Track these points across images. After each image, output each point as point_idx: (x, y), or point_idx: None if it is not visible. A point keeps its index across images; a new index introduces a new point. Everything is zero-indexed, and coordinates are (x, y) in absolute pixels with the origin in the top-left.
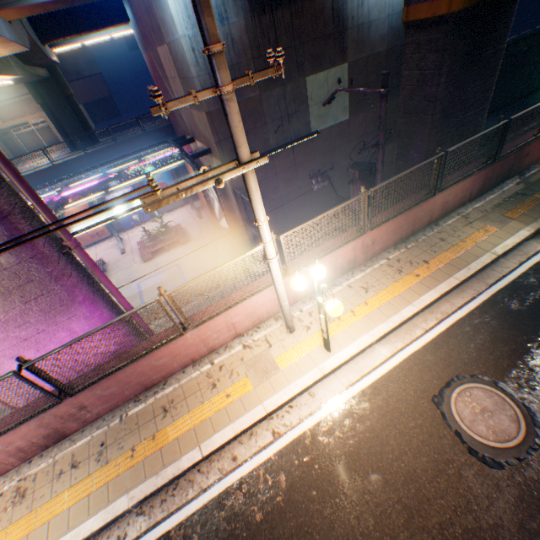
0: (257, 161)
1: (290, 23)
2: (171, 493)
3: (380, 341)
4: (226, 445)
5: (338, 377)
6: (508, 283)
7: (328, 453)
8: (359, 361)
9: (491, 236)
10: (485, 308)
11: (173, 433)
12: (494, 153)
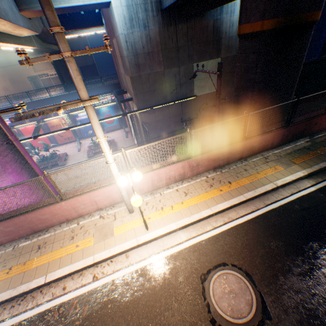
0: (91, 101)
1: (186, 32)
2: (19, 302)
3: (183, 229)
4: (63, 278)
5: (148, 248)
6: (279, 205)
7: (120, 298)
8: (164, 240)
9: (277, 173)
10: (258, 220)
11: (36, 263)
12: (289, 120)
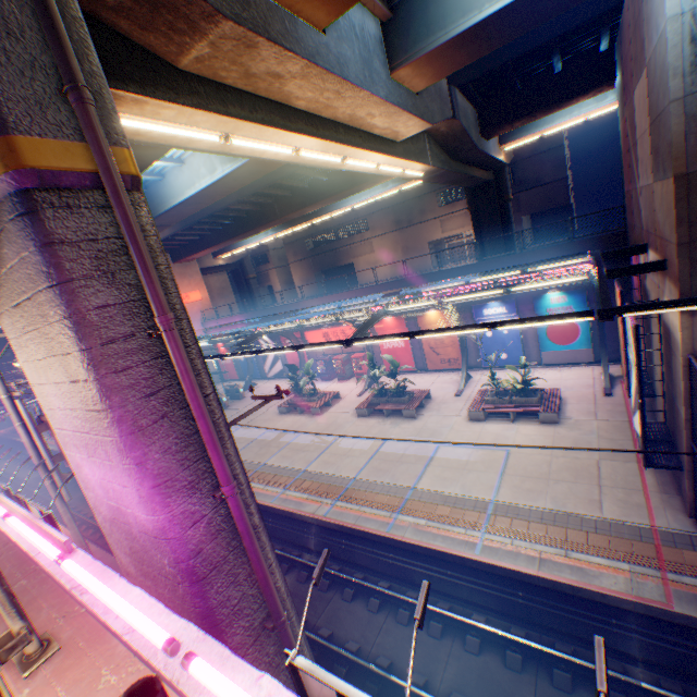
0: None
1: None
2: None
3: None
4: None
5: None
6: None
7: None
8: None
9: None
10: None
11: None
12: None
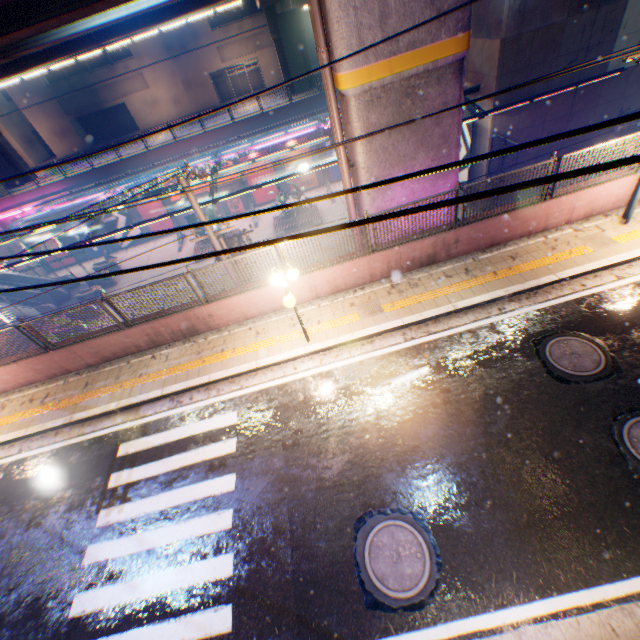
0: None
1: None
2: (532, 296)
3: None
4: (572, 279)
5: None
6: None
7: None
8: None
9: None
10: None
11: (525, 268)
12: None
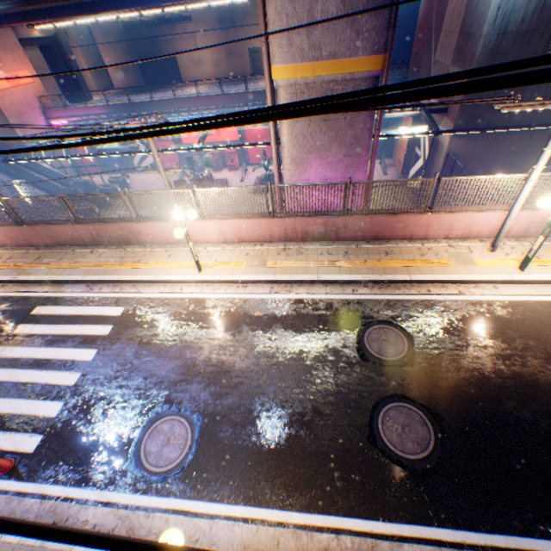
0: None
1: None
2: (384, 287)
3: None
4: (423, 284)
5: (520, 288)
6: None
7: (497, 314)
8: (542, 287)
9: None
10: None
11: (391, 264)
12: None
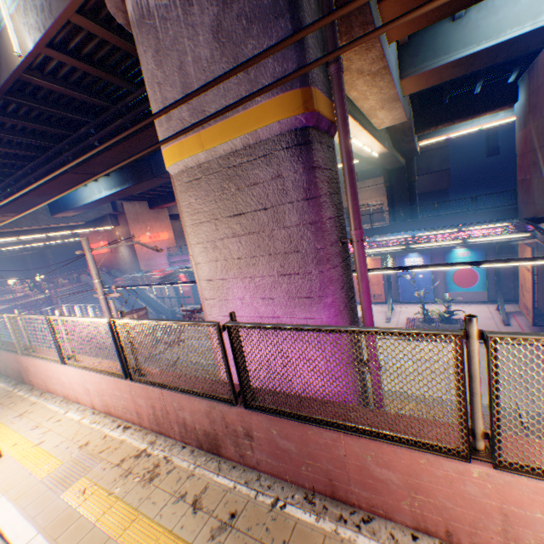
0: None
1: None
2: None
3: None
4: None
5: None
6: None
7: None
8: None
9: None
10: None
11: None
12: None
